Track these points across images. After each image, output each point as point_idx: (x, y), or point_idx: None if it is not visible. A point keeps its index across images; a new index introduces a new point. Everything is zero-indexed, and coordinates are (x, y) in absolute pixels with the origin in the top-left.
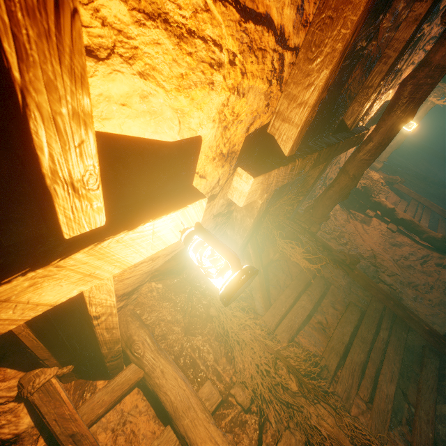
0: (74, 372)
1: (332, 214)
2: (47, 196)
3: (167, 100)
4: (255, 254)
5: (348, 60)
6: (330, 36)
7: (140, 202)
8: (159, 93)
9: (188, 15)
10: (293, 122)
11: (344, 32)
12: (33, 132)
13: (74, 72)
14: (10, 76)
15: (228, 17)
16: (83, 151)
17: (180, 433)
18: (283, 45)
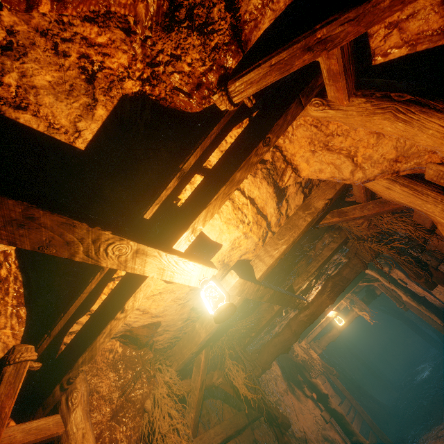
0: (25, 381)
1: (273, 377)
2: (185, 229)
3: (220, 224)
4: (205, 363)
5: (298, 253)
6: (289, 234)
7: (193, 254)
8: (219, 220)
9: (240, 203)
10: (265, 262)
11: (294, 235)
12: (203, 212)
13: (221, 205)
14: (211, 200)
15: (253, 210)
16: (205, 223)
17: None
18: (269, 228)
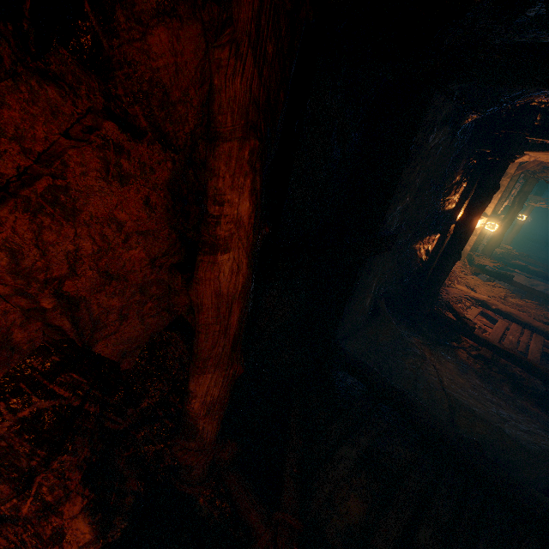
0: None
1: None
2: None
3: None
4: (467, 262)
5: None
6: (499, 190)
7: None
8: None
9: None
10: (490, 207)
11: (502, 190)
12: None
13: None
14: None
15: None
16: None
17: (471, 297)
18: None
